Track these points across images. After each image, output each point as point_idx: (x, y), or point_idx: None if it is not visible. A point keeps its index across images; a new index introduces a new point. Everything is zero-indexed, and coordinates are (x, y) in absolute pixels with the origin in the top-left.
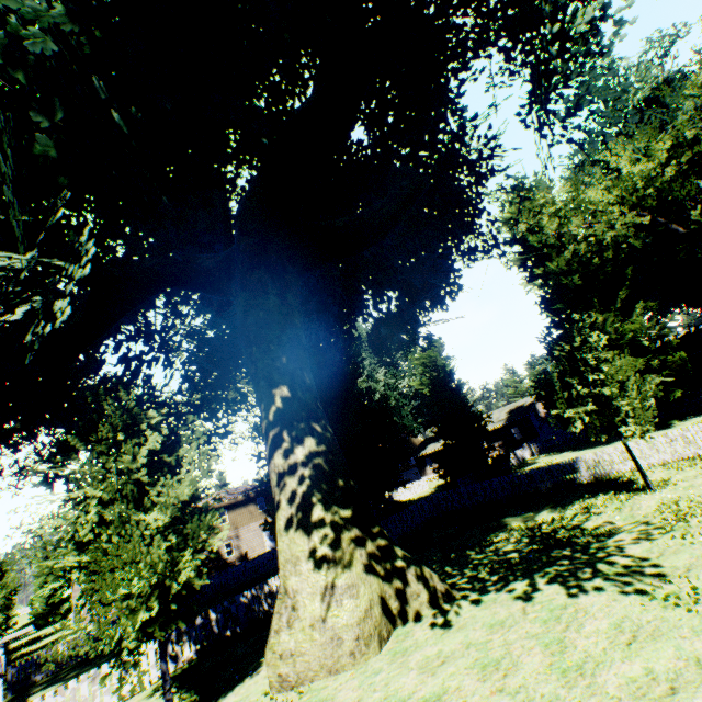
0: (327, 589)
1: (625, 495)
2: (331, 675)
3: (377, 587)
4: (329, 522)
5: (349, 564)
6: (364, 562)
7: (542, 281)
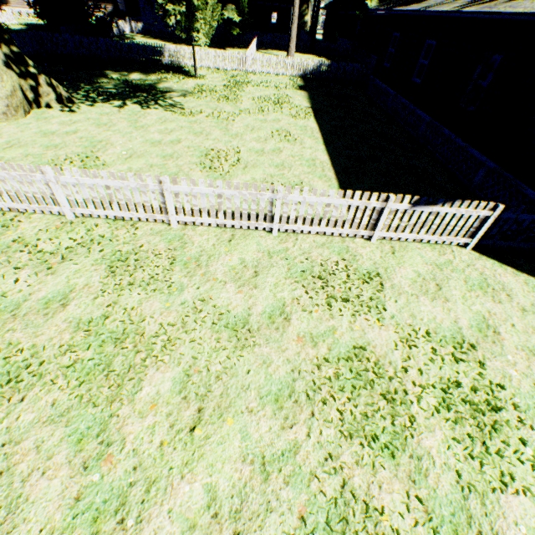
0: None
1: (184, 78)
2: None
3: (18, 81)
4: None
5: None
6: (3, 60)
7: None
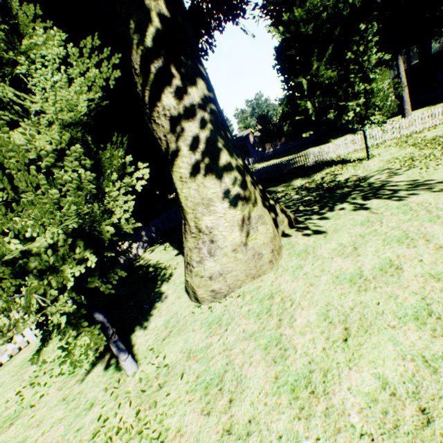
0: (243, 221)
1: (352, 164)
2: (254, 280)
3: (270, 217)
4: (235, 167)
5: (255, 201)
6: (260, 200)
7: (285, 28)
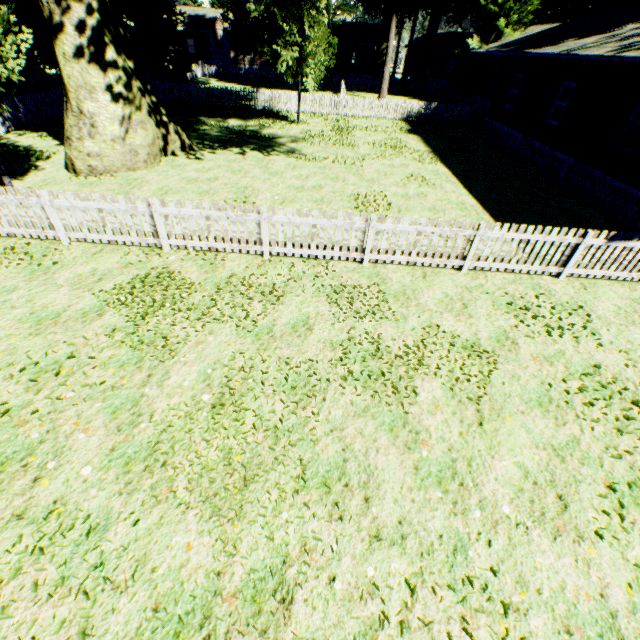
0: (125, 120)
1: (285, 123)
2: (131, 172)
3: (156, 130)
4: (122, 68)
5: (140, 107)
6: (148, 110)
7: None
